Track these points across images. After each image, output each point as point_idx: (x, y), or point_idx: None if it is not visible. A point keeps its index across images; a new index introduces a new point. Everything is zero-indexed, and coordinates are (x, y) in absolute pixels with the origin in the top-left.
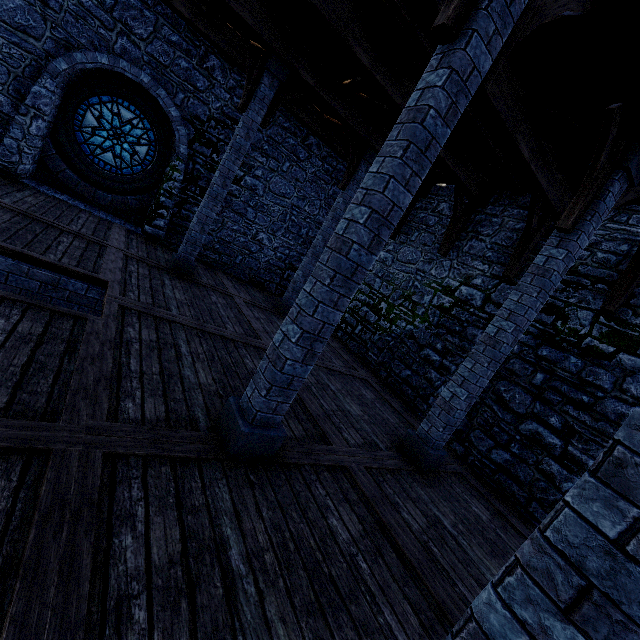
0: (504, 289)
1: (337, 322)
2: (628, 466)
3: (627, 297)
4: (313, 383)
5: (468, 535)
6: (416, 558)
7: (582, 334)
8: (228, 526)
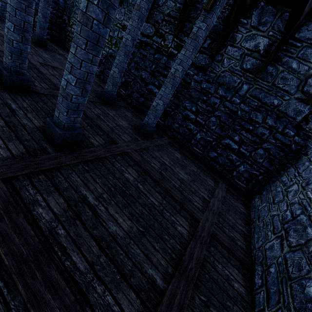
0: (145, 26)
1: (31, 22)
2: (75, 36)
3: (182, 27)
4: (57, 75)
5: (119, 117)
6: (92, 116)
7: (169, 47)
8: (10, 101)
